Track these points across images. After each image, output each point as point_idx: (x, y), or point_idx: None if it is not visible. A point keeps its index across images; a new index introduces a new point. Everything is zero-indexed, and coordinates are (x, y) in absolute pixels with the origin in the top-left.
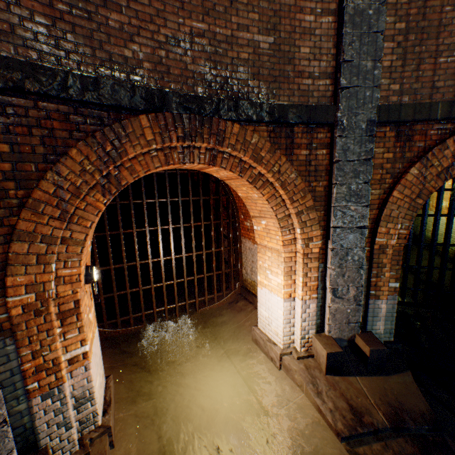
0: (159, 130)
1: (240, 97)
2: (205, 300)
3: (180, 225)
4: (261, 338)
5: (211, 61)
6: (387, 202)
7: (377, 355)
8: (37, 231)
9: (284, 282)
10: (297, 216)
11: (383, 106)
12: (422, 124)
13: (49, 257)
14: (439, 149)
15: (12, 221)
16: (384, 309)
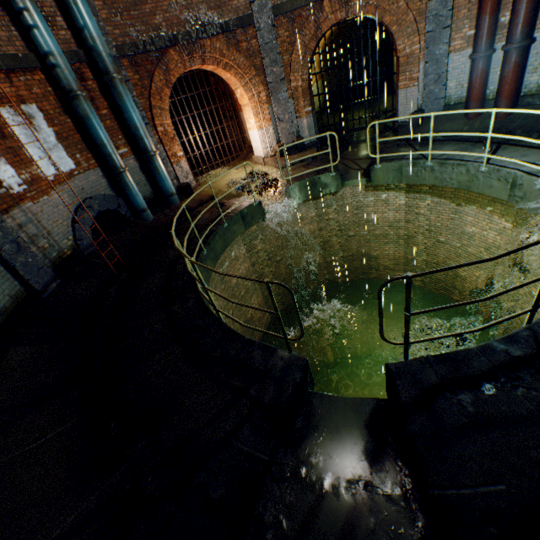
0: (178, 55)
1: (206, 24)
2: (229, 159)
3: (200, 112)
4: (256, 159)
5: (188, 10)
6: (291, 63)
7: (301, 143)
8: (156, 106)
9: (255, 121)
10: (250, 82)
11: (275, 6)
12: (298, 11)
13: (162, 115)
14: (307, 25)
15: (148, 104)
16: (305, 123)
